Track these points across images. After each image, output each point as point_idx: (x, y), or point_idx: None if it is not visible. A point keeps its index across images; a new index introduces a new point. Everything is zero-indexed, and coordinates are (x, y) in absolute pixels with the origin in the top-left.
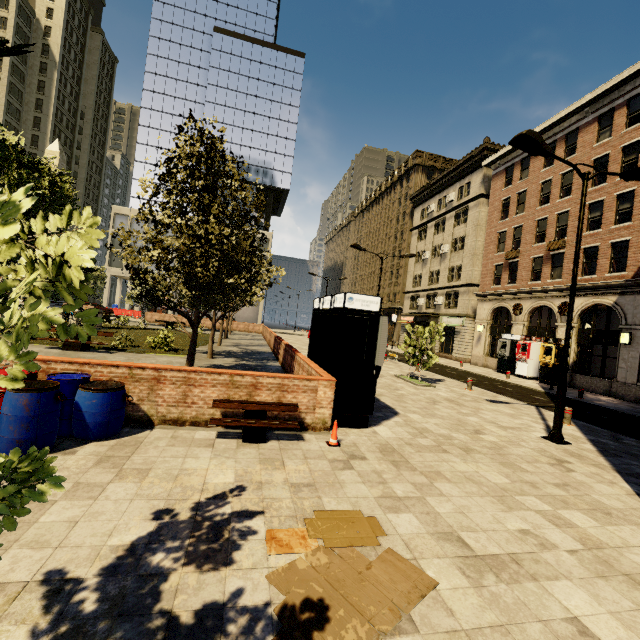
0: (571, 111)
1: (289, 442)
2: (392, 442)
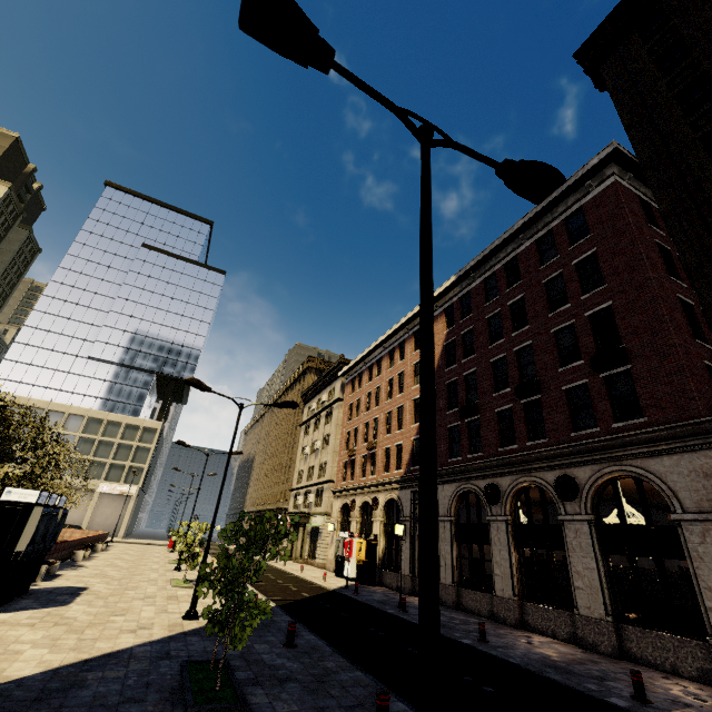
0: (376, 345)
1: None
2: None
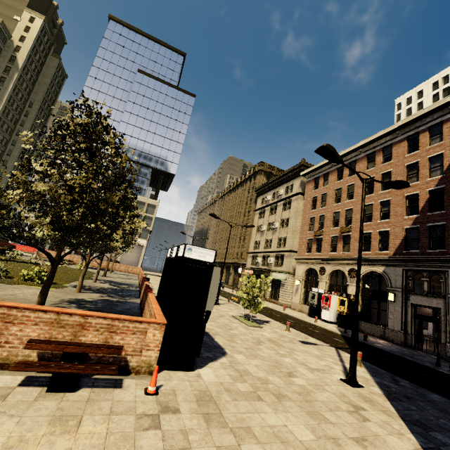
0: (351, 150)
1: (103, 390)
2: (212, 388)
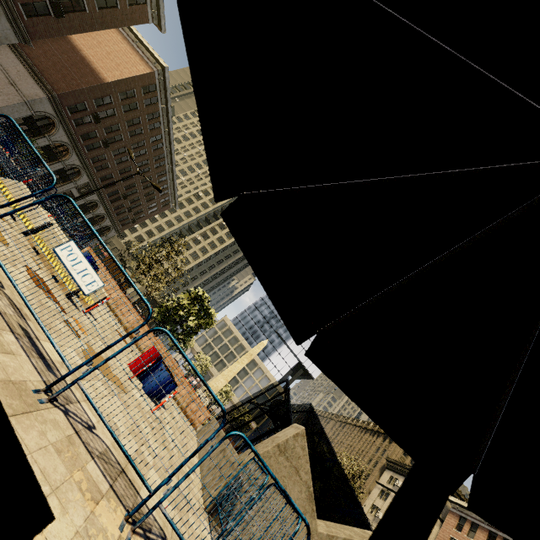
0: None
1: None
2: None
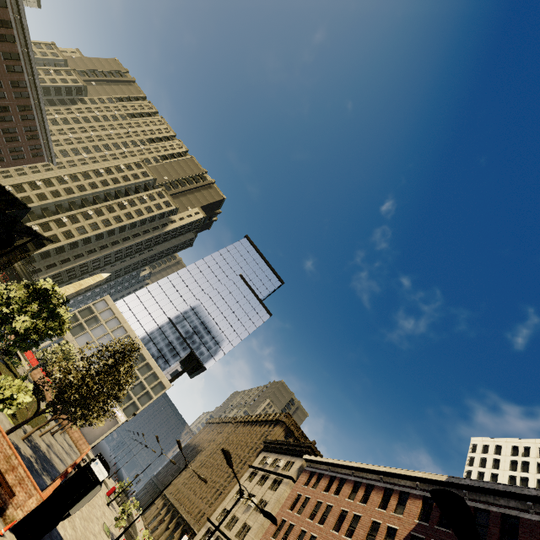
0: (347, 464)
1: None
2: None
